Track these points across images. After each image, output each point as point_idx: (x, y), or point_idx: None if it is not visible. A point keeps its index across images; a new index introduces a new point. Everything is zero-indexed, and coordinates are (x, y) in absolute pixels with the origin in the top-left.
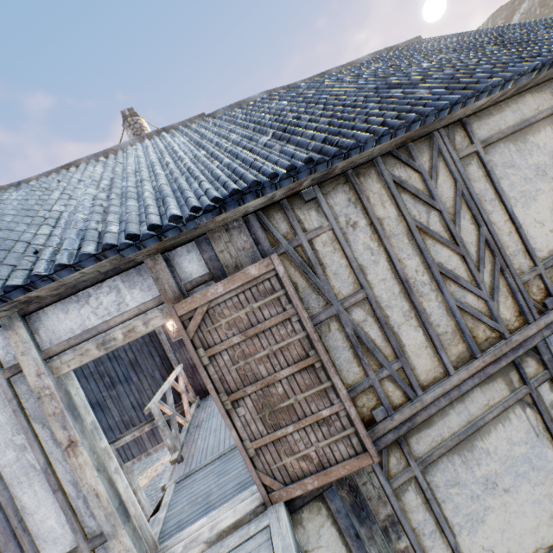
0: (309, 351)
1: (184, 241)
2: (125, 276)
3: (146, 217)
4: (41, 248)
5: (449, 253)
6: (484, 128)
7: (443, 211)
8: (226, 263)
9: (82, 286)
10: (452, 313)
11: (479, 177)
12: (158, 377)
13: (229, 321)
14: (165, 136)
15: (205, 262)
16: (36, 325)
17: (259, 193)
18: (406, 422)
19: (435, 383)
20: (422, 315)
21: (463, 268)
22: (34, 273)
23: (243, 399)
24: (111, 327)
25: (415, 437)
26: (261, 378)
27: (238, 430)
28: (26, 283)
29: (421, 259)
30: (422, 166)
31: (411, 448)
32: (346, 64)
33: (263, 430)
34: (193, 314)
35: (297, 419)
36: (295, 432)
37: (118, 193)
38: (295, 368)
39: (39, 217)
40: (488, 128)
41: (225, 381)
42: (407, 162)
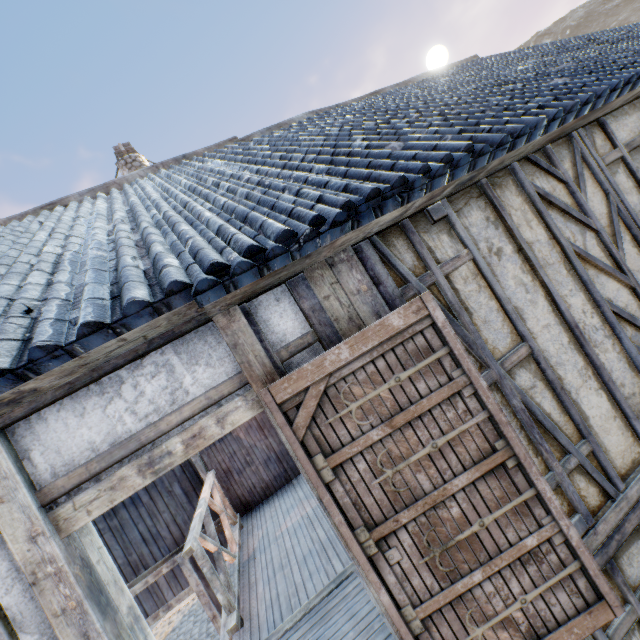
0: (495, 441)
1: (278, 281)
2: (181, 345)
3: (229, 239)
4: (35, 304)
5: (616, 286)
6: (623, 130)
7: (601, 231)
8: (335, 315)
9: (109, 366)
10: (635, 366)
11: (629, 188)
12: (178, 491)
13: (362, 405)
14: (191, 162)
15: (305, 314)
16: (25, 442)
17: (405, 197)
18: (613, 533)
19: (634, 468)
20: (603, 373)
21: (635, 304)
22: (36, 343)
23: (395, 534)
24: (161, 434)
25: (625, 555)
26: (422, 494)
27: (390, 590)
28: (18, 365)
29: (586, 295)
30: (567, 174)
31: (624, 573)
32: (401, 83)
33: (433, 584)
34: (301, 399)
35: (487, 558)
36: (485, 581)
37: (151, 222)
38: (475, 472)
39: (20, 263)
40: (627, 130)
41: (363, 506)
42: (548, 169)
